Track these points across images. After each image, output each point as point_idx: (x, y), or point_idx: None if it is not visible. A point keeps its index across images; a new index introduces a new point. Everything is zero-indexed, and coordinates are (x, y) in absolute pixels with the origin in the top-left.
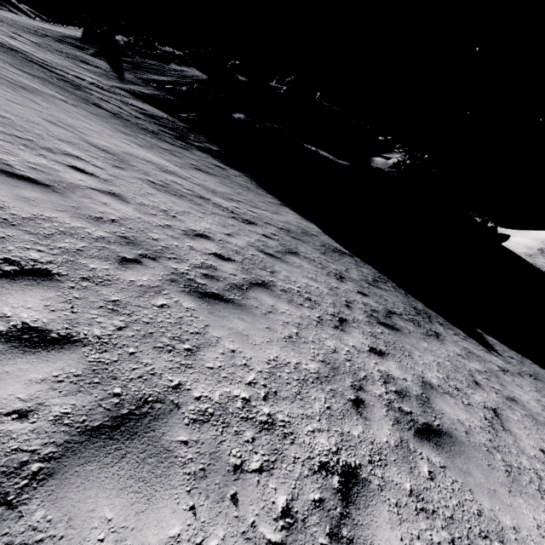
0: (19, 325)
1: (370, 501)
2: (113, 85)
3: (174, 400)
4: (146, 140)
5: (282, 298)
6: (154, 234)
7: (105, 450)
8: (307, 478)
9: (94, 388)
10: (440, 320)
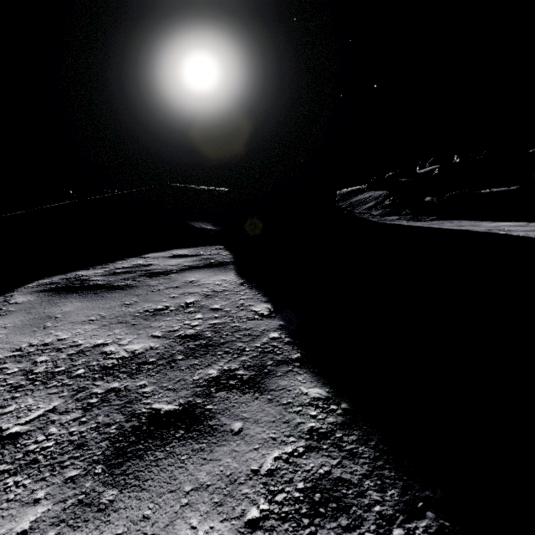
0: None
1: None
2: None
3: None
4: None
5: None
6: None
7: None
8: None
9: None
10: None
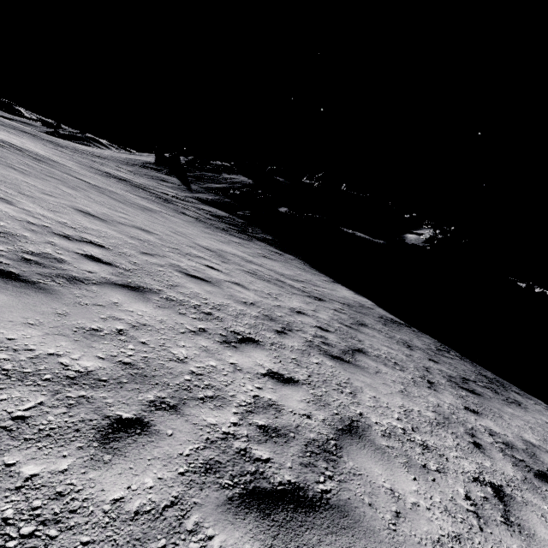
0: (269, 370)
1: (521, 508)
2: (186, 195)
3: (365, 422)
4: (223, 236)
5: (378, 362)
6: (277, 312)
7: (354, 441)
8: (469, 483)
9: (325, 408)
10: (515, 389)
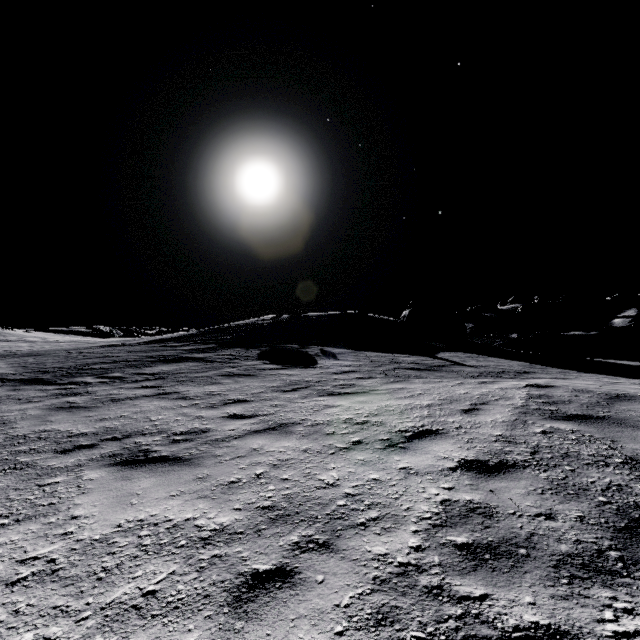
0: None
1: None
2: None
3: None
4: None
5: None
6: None
7: None
8: None
9: None
10: None
